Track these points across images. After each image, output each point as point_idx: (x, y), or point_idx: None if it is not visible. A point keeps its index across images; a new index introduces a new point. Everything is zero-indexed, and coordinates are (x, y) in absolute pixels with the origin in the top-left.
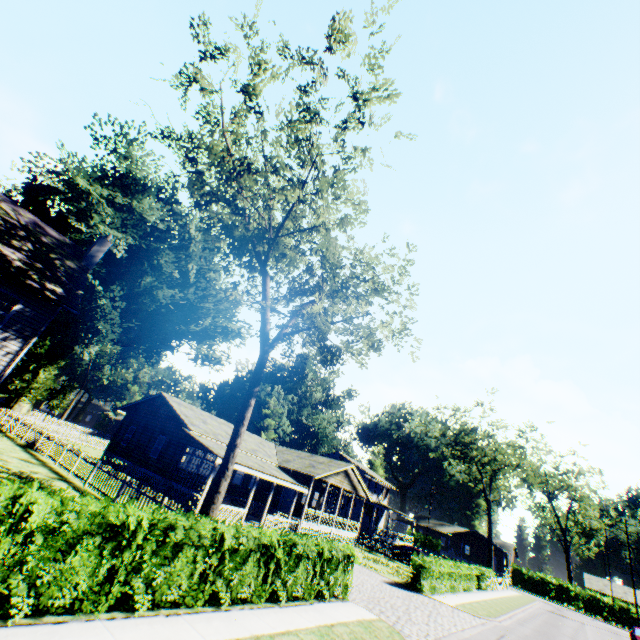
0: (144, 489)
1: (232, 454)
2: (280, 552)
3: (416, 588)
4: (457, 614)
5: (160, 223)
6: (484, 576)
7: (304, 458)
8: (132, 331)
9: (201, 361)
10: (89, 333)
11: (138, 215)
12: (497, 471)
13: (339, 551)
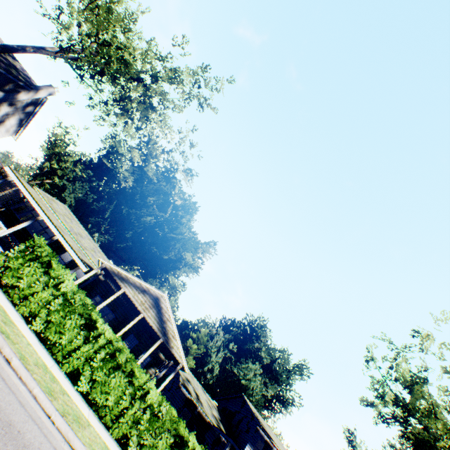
0: None
1: None
2: None
3: None
4: None
5: (153, 175)
6: None
7: None
8: (123, 242)
9: (160, 278)
10: (98, 232)
11: (146, 175)
12: None
13: None
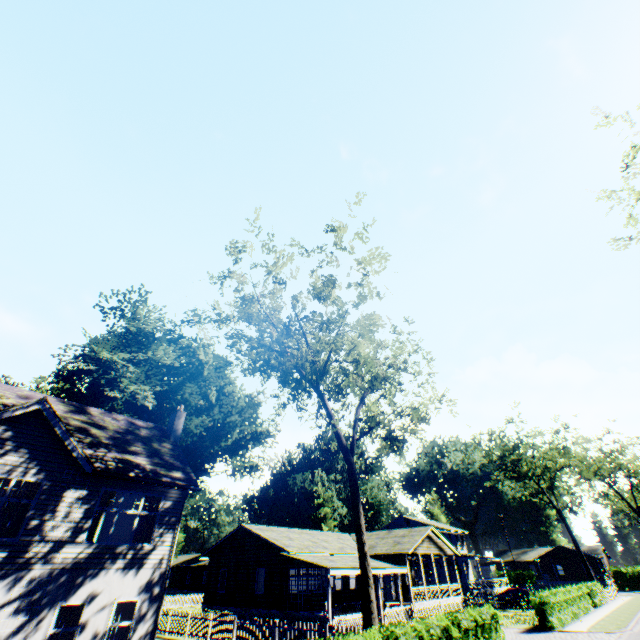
0: (299, 625)
1: (366, 562)
2: (454, 631)
3: (547, 627)
4: (594, 636)
5: (177, 362)
6: (593, 591)
7: (385, 537)
8: None
9: (242, 474)
10: None
11: (155, 362)
12: (552, 477)
13: (486, 614)
